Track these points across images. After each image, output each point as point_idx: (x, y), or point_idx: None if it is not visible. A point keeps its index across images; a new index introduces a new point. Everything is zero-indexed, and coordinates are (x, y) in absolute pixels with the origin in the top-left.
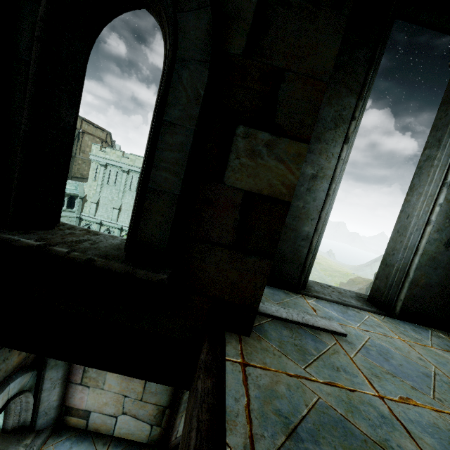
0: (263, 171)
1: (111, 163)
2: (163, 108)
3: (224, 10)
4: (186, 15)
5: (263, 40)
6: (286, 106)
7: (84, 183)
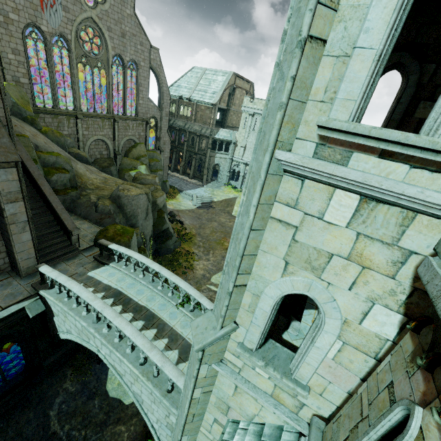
0: (426, 113)
1: (257, 112)
2: (400, 99)
3: (423, 72)
4: (412, 76)
5: (434, 78)
6: (438, 94)
7: (236, 131)
